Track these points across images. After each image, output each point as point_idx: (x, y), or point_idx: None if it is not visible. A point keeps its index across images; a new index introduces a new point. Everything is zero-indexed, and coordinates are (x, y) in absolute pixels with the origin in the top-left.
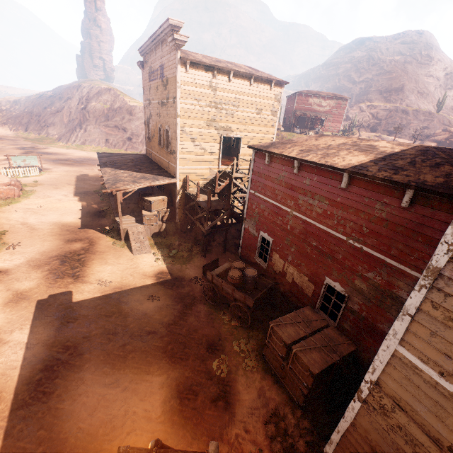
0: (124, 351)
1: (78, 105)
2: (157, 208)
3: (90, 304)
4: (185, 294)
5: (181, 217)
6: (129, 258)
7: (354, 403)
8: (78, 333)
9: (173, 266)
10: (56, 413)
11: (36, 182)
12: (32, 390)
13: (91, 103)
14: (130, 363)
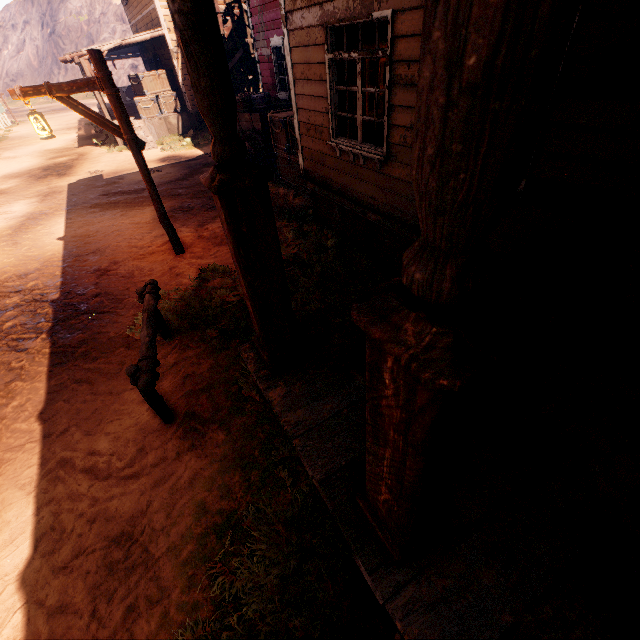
0: (115, 201)
1: (43, 31)
2: (153, 90)
3: (78, 185)
4: (195, 164)
5: (193, 103)
6: (128, 156)
7: (285, 38)
8: (64, 200)
9: (185, 152)
10: (41, 234)
11: (9, 131)
12: (16, 229)
13: (60, 20)
14: (121, 205)
